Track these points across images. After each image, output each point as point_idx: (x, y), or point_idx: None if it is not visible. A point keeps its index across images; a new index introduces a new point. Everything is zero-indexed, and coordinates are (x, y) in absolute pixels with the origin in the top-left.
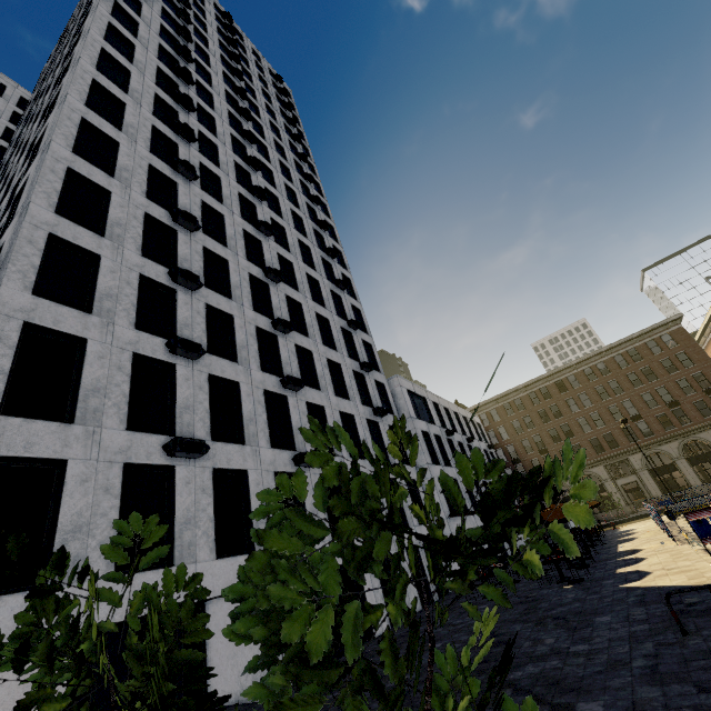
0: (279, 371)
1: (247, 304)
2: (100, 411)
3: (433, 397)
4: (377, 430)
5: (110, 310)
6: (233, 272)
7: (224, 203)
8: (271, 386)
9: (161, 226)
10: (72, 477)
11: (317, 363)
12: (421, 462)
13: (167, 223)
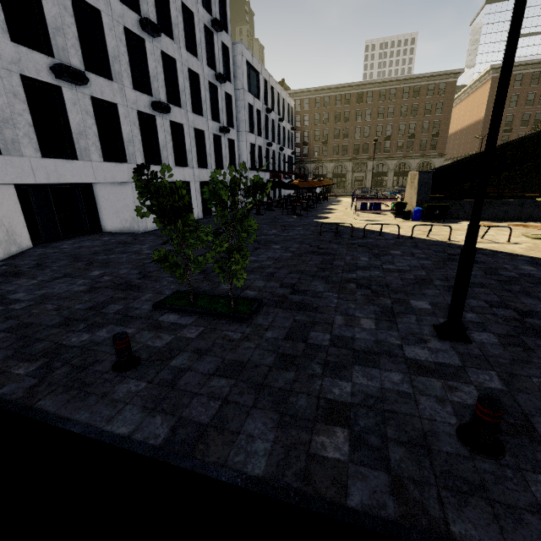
0: (136, 5)
1: None
2: None
3: (266, 74)
4: (215, 93)
5: None
6: None
7: None
8: (130, 23)
9: None
10: None
11: (172, 6)
12: (242, 129)
13: None
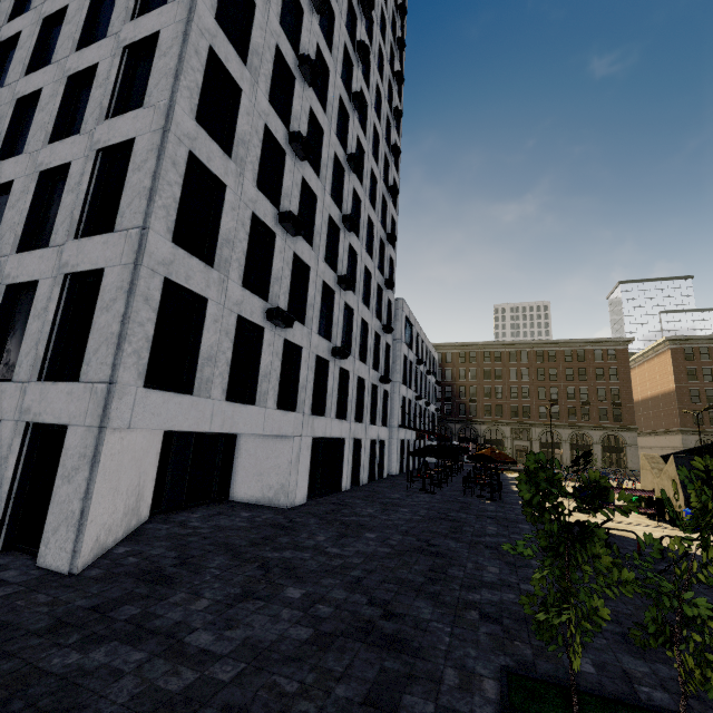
0: (333, 265)
1: (327, 188)
2: (228, 262)
3: (418, 327)
4: (377, 342)
5: (242, 159)
6: (325, 147)
7: (333, 54)
8: (328, 278)
9: (283, 65)
10: (210, 315)
11: (358, 267)
12: (395, 379)
13: (290, 65)
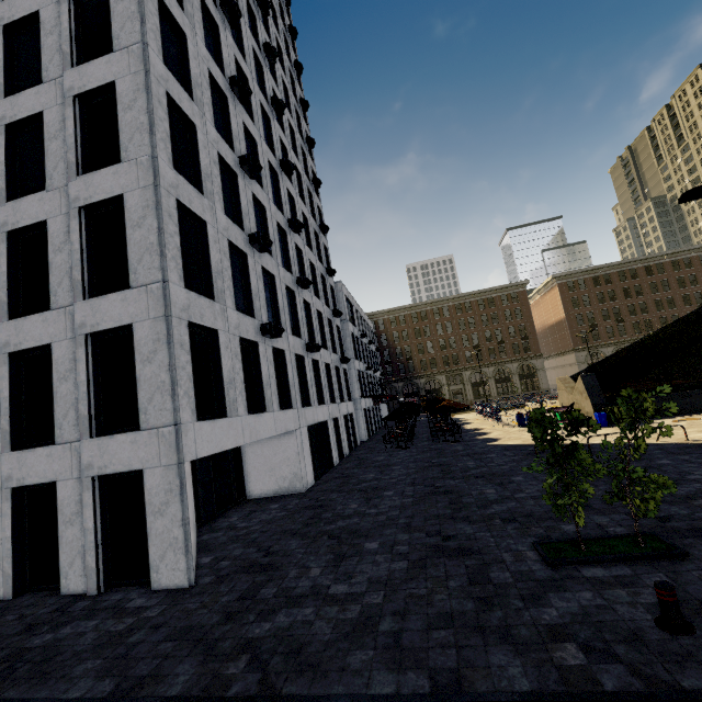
0: (287, 267)
1: (270, 196)
2: (223, 292)
3: (355, 304)
4: (330, 327)
5: (211, 192)
6: (261, 157)
7: (247, 62)
8: (288, 281)
9: (214, 87)
10: (222, 344)
11: (305, 263)
12: (348, 356)
13: (221, 87)
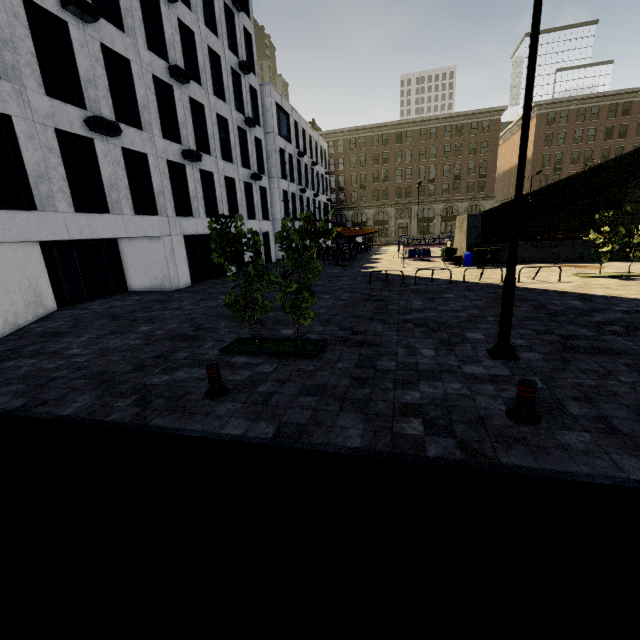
0: (163, 52)
1: None
2: (17, 69)
3: (296, 115)
4: (244, 138)
5: None
6: None
7: None
8: (158, 71)
9: None
10: (21, 133)
11: (199, 51)
12: (273, 175)
13: None
